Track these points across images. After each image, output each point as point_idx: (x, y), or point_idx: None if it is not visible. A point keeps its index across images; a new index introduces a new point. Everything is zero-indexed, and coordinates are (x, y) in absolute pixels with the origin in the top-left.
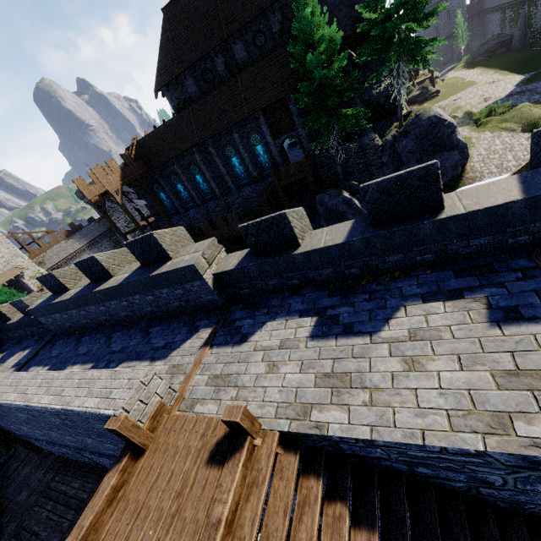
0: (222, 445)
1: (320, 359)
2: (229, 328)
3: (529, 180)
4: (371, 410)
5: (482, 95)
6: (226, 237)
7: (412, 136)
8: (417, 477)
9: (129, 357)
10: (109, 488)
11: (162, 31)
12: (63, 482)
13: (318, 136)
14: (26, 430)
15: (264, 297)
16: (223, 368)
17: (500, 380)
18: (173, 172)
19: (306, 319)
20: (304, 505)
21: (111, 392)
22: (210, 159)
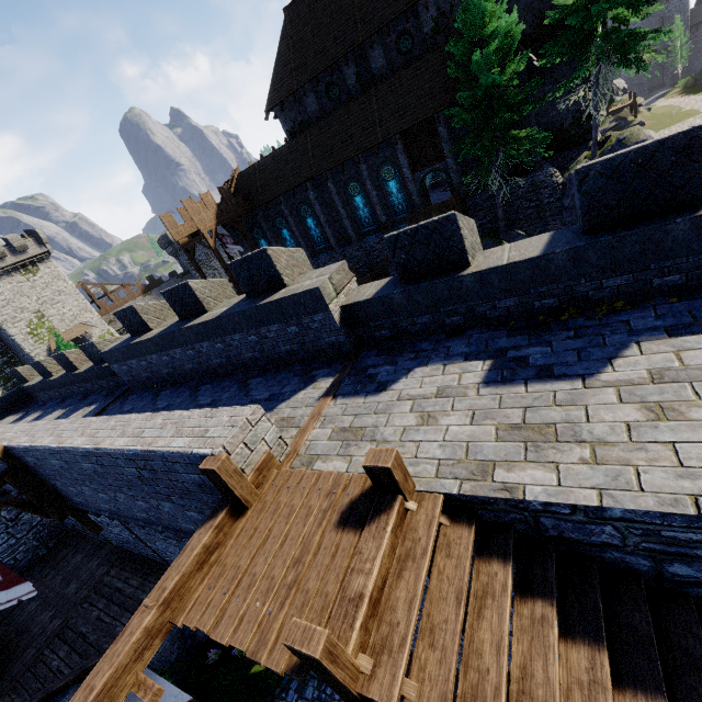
0: (359, 506)
1: (502, 409)
2: (359, 376)
3: None
4: (596, 469)
5: None
6: None
7: None
8: (663, 583)
9: None
10: (200, 546)
11: (282, 36)
12: (120, 577)
13: (473, 170)
14: (88, 494)
15: (408, 341)
16: (353, 421)
17: None
18: (279, 214)
19: (475, 363)
20: (485, 597)
21: (206, 431)
22: (328, 198)
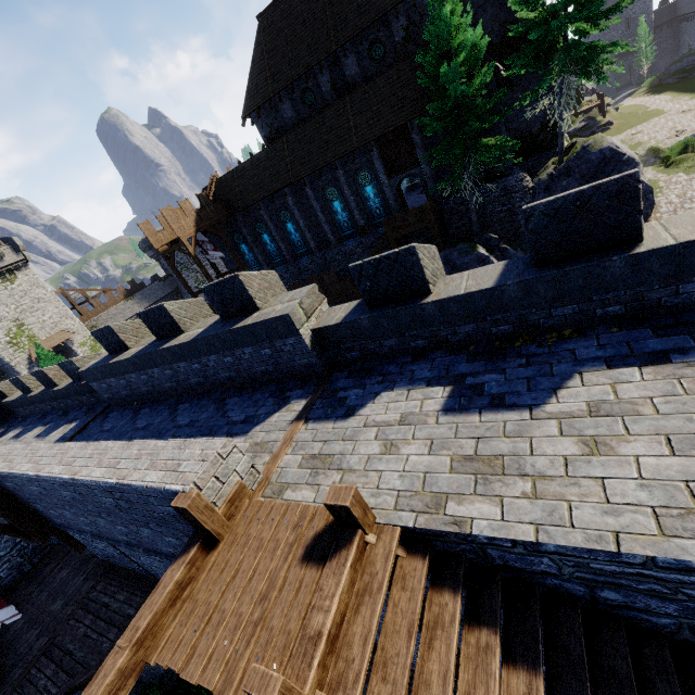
0: (323, 540)
1: (458, 438)
2: (330, 399)
3: None
4: (535, 504)
5: (672, 127)
6: None
7: (577, 175)
8: (598, 606)
9: (199, 432)
10: (173, 583)
11: (256, 43)
12: (106, 592)
13: (447, 175)
14: (69, 517)
15: (377, 363)
16: (322, 447)
17: None
18: (259, 219)
19: (436, 389)
20: (436, 627)
21: (179, 465)
22: (306, 203)
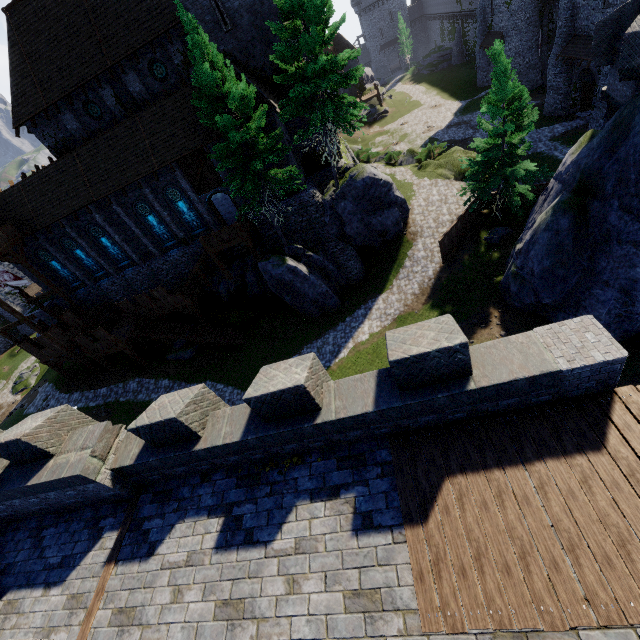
0: None
1: (222, 580)
2: (137, 531)
3: (382, 384)
4: None
5: (426, 121)
6: (155, 315)
7: (350, 198)
8: None
9: (17, 582)
10: None
11: (10, 42)
12: None
13: None
14: None
15: (175, 483)
16: (128, 598)
17: (349, 601)
18: (66, 236)
19: (214, 521)
20: None
21: None
22: (117, 218)
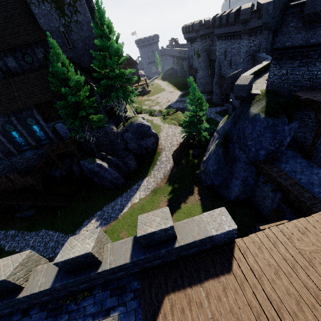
0: None
1: None
2: None
3: (135, 245)
4: None
5: (167, 98)
6: (10, 189)
7: (130, 132)
8: None
9: None
10: None
11: None
12: None
13: None
14: None
15: None
16: None
17: None
18: None
19: None
20: None
21: None
22: None
